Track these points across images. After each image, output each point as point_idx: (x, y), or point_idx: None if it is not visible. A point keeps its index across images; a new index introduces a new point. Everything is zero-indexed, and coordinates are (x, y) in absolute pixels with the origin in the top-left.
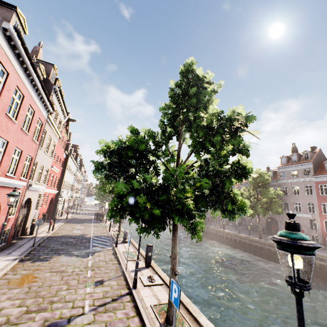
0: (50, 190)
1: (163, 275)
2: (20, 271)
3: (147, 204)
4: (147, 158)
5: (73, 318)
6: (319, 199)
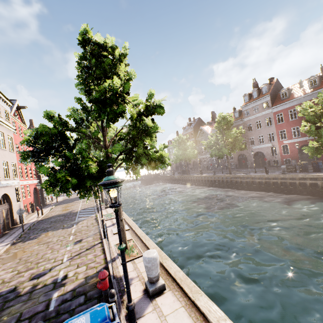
0: (28, 181)
1: (131, 223)
2: (12, 251)
3: (67, 177)
4: (68, 137)
5: (53, 268)
6: (277, 128)
